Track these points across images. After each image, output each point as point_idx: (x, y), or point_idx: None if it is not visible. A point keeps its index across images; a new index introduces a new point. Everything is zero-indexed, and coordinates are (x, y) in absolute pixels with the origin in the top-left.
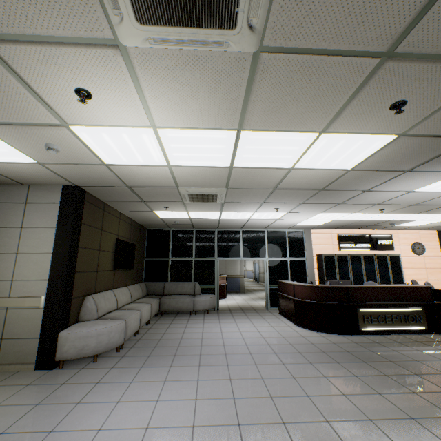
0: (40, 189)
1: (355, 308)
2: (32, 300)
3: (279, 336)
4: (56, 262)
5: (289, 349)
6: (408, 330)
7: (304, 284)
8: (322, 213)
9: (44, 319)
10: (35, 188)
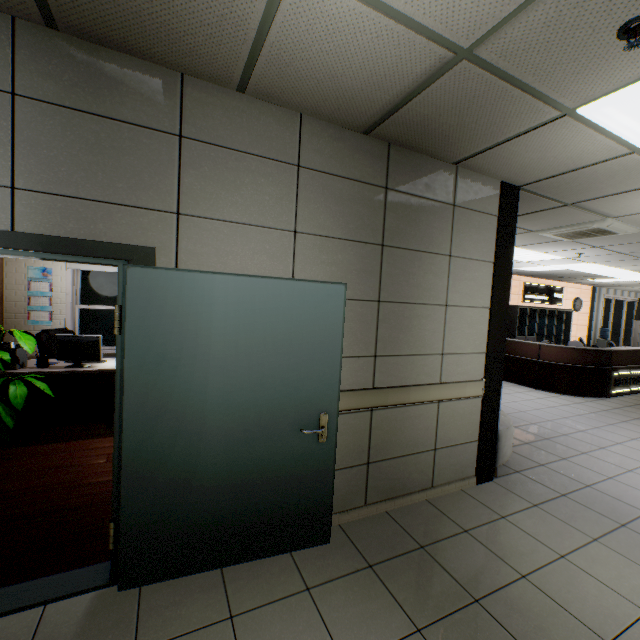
0: (472, 180)
1: (610, 372)
2: (473, 387)
3: (560, 404)
4: (495, 324)
5: (606, 418)
6: (634, 390)
7: (566, 347)
8: (586, 263)
9: (484, 413)
10: (464, 176)
